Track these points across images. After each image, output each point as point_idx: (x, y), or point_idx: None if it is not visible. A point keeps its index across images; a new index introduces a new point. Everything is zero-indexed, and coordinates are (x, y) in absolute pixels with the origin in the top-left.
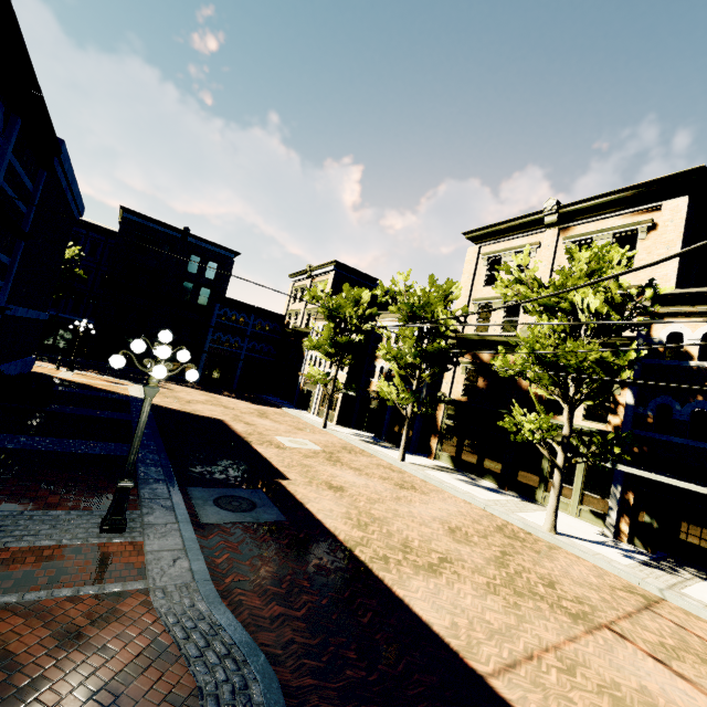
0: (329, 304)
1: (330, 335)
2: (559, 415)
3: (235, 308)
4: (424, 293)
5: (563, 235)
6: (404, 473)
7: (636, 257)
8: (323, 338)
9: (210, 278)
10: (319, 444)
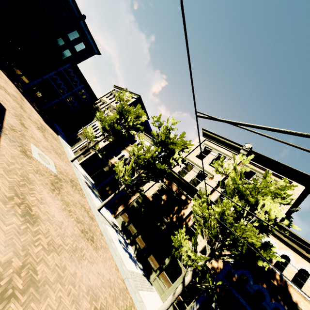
0: (125, 106)
1: (113, 120)
2: (190, 241)
3: (77, 74)
4: (175, 137)
5: None
6: (94, 221)
7: None
8: (108, 118)
9: (76, 49)
10: (58, 169)
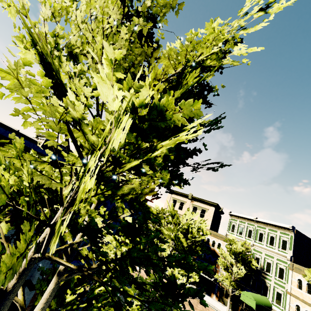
0: None
1: None
2: None
3: None
4: (159, 211)
5: (192, 202)
6: None
7: (204, 216)
8: None
9: None
10: None
